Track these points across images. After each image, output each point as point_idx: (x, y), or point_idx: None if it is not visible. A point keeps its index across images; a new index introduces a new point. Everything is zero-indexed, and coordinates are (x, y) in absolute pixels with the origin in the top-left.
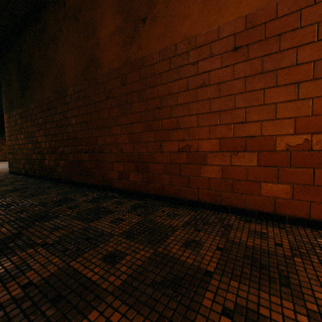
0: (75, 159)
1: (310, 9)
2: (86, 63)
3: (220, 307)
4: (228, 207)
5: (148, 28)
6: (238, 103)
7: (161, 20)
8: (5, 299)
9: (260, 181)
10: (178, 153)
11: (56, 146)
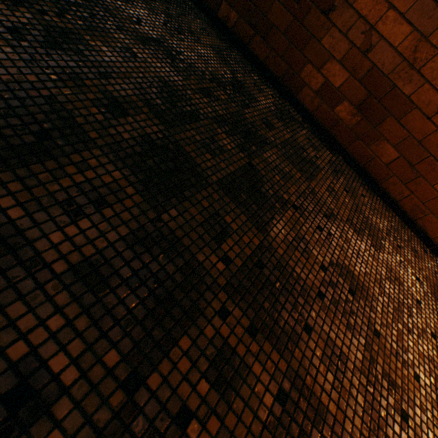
0: None
1: None
2: None
3: (429, 331)
4: (418, 227)
5: None
6: None
7: None
8: (319, 278)
9: None
10: None
11: None
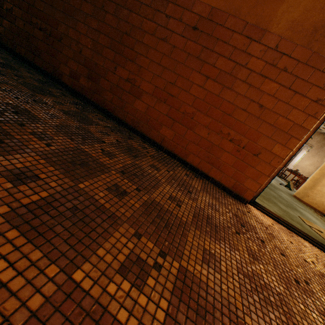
0: (26, 29)
1: (237, 35)
2: None
3: (101, 148)
4: (140, 132)
5: None
6: (177, 69)
7: None
8: None
9: (163, 125)
10: (126, 81)
11: None
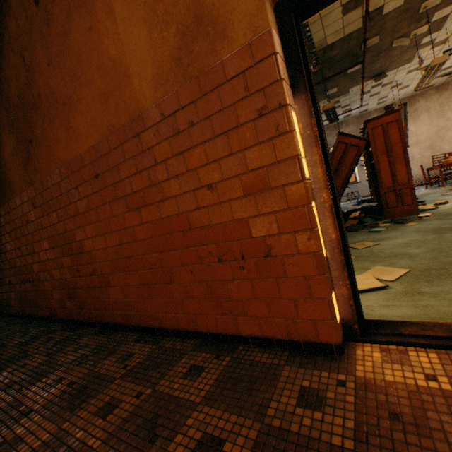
0: (22, 289)
1: (127, 144)
2: (2, 184)
3: (3, 441)
4: (136, 326)
5: (36, 151)
6: (113, 226)
7: (43, 144)
8: None
9: (146, 298)
10: (92, 276)
11: (3, 276)
